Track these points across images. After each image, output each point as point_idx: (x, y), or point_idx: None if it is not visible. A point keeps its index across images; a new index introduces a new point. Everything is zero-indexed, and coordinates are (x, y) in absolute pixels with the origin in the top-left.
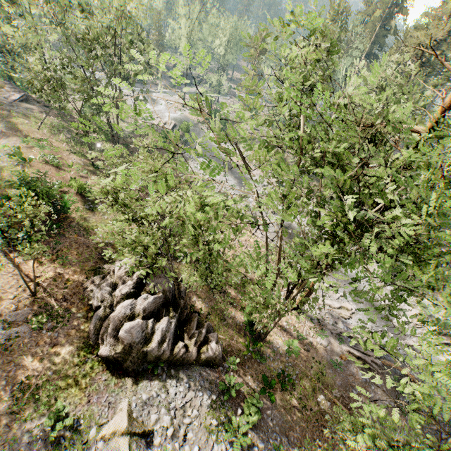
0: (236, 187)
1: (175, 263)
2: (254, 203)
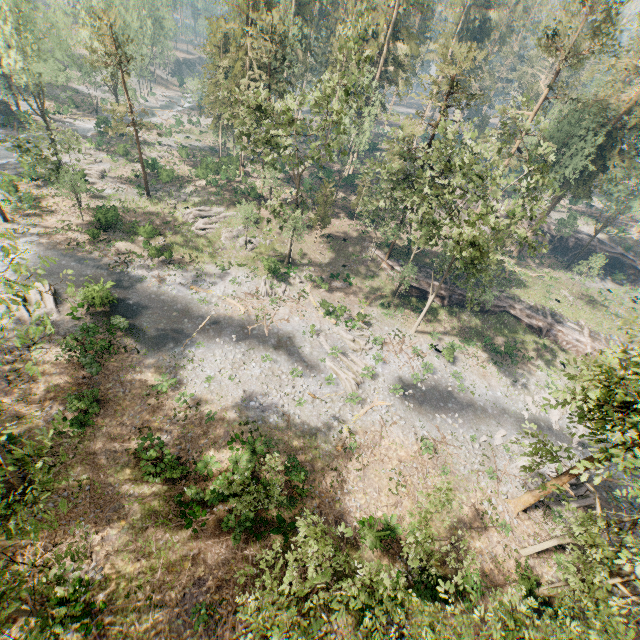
0: (302, 372)
1: (409, 623)
2: (347, 382)
